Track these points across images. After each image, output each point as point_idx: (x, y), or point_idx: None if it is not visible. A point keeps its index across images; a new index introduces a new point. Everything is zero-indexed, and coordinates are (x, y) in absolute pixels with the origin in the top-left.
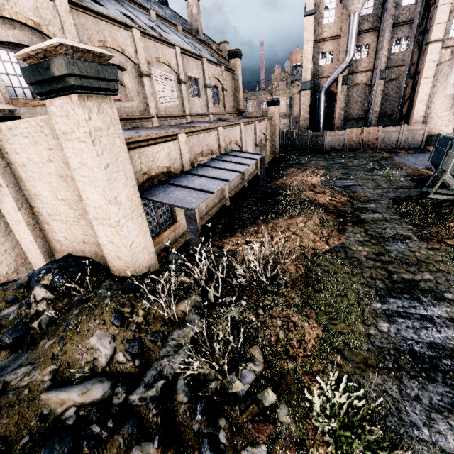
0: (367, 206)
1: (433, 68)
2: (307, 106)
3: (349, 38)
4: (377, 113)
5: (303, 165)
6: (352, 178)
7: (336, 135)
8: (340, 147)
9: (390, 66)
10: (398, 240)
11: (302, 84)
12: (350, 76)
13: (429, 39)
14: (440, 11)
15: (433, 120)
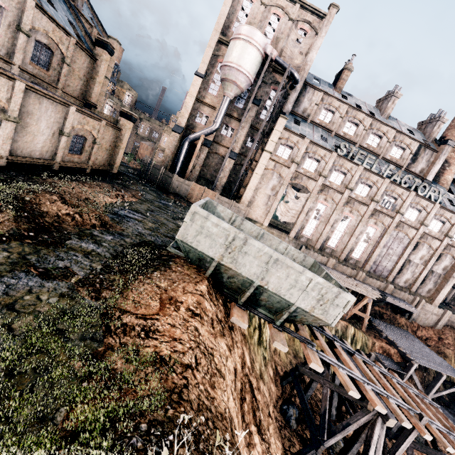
0: (102, 236)
1: (262, 169)
2: (173, 147)
3: (219, 112)
4: (223, 183)
5: (125, 188)
6: (147, 215)
7: (183, 182)
8: (183, 195)
9: (242, 154)
10: (45, 275)
11: (175, 126)
12: (215, 144)
13: (265, 148)
14: (275, 133)
15: (254, 208)
